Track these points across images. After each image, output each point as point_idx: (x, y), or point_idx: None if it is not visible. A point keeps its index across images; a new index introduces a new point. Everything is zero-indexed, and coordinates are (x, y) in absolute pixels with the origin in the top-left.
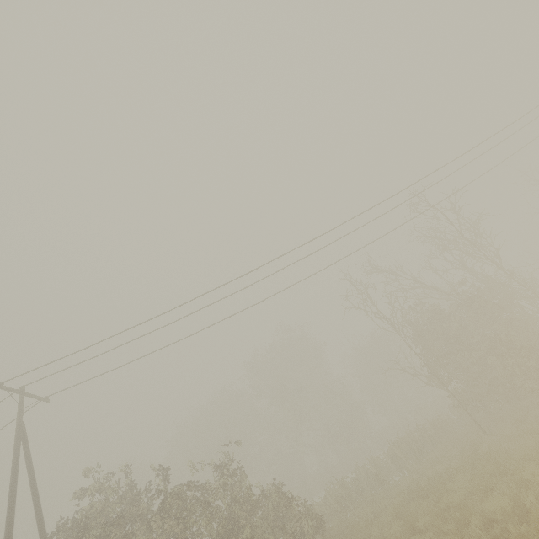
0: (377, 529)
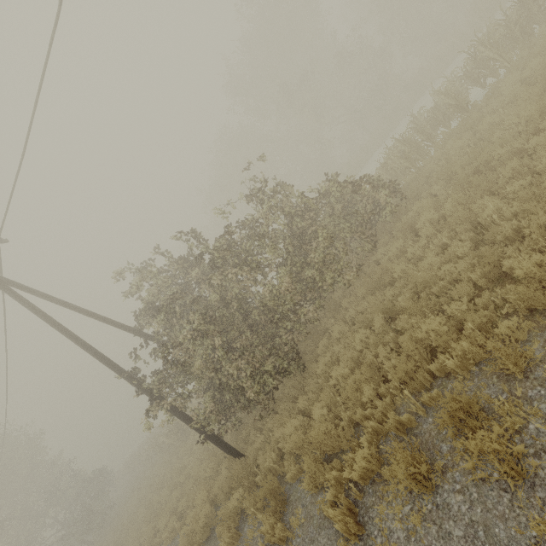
0: (504, 148)
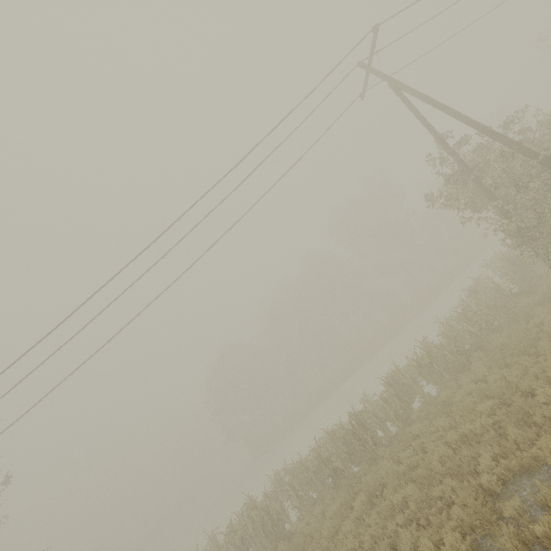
0: None
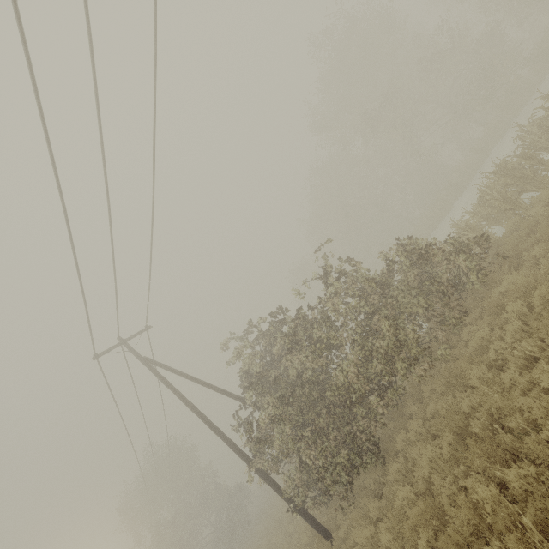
0: None
